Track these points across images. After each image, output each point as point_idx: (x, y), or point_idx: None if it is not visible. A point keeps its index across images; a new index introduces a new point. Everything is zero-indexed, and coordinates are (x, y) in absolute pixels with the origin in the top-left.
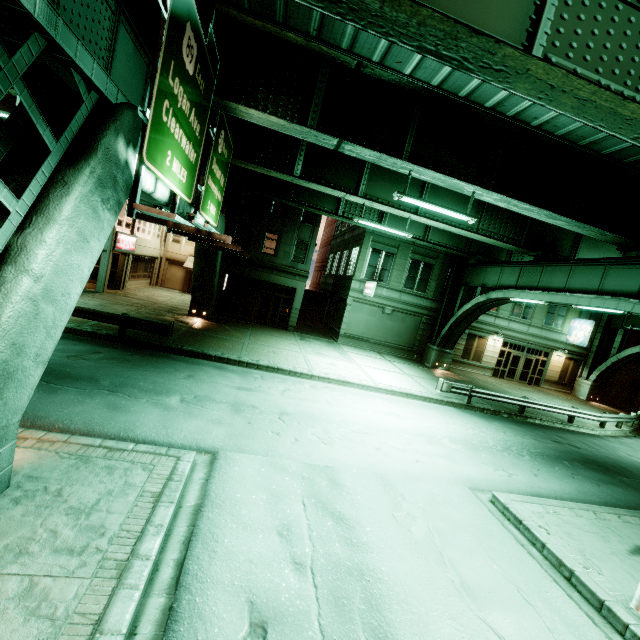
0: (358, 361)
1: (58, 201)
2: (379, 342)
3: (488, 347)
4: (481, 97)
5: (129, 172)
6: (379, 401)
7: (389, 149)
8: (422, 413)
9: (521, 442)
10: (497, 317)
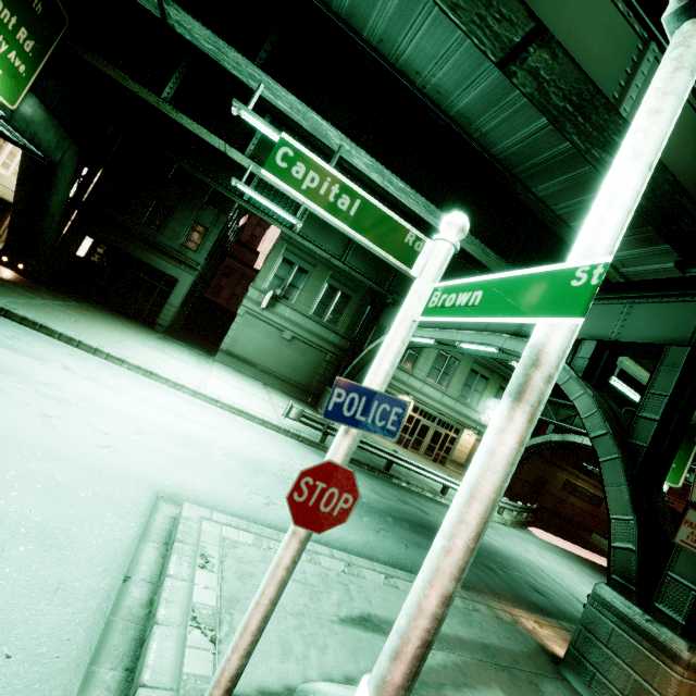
0: (215, 374)
1: None
2: (269, 371)
3: None
4: (356, 18)
5: None
6: (175, 399)
7: (237, 45)
8: (230, 427)
9: None
10: (411, 376)
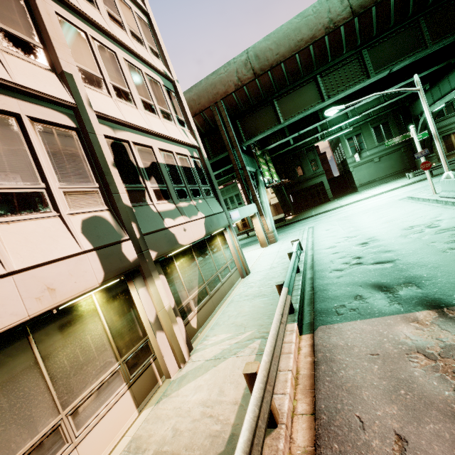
0: (368, 192)
1: (261, 192)
2: (382, 177)
3: None
4: None
5: (262, 181)
6: (373, 198)
7: (314, 121)
8: (395, 192)
9: None
10: None
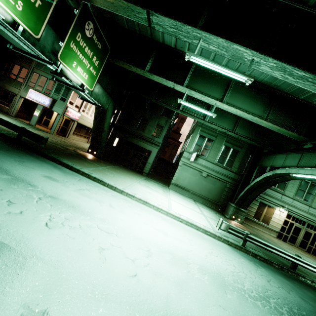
0: (172, 198)
1: None
2: (196, 193)
3: (275, 215)
4: None
5: None
6: (160, 219)
7: (186, 24)
8: (192, 239)
9: (284, 296)
10: (283, 195)
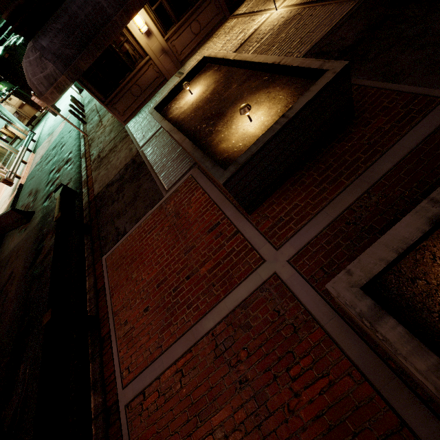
0: None
1: None
2: None
3: None
4: None
5: None
6: None
7: None
8: None
9: None
10: None
